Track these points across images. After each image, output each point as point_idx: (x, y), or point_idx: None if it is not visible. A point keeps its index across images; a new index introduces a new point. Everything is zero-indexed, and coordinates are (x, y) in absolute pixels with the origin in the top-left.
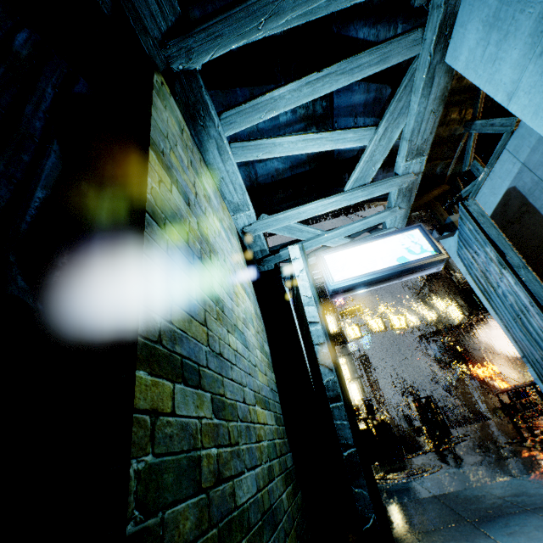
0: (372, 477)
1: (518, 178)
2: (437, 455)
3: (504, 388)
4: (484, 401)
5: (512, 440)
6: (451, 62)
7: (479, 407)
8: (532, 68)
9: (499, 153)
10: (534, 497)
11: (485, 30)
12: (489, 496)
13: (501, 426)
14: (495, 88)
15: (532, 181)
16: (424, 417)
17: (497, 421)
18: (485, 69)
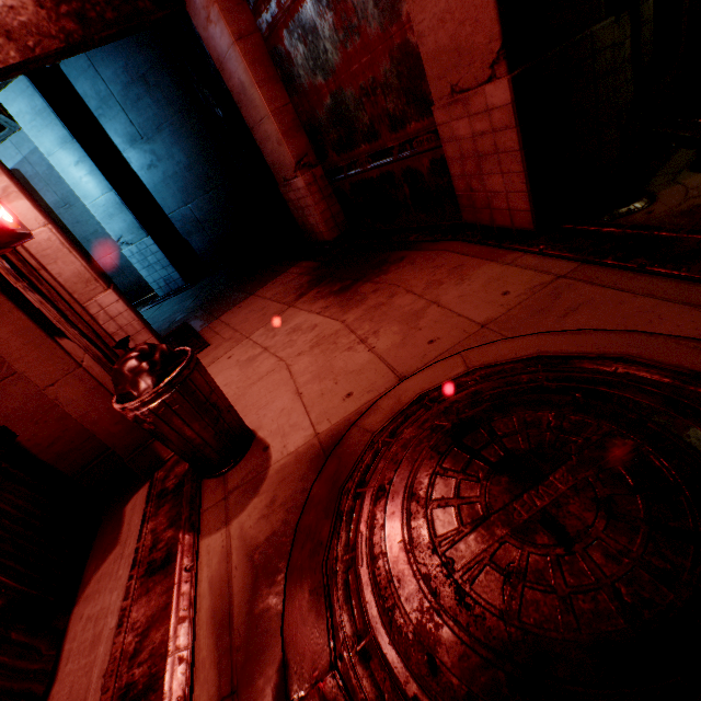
0: None
1: (22, 165)
2: None
3: None
4: None
5: None
6: (4, 103)
7: None
8: (62, 152)
9: (4, 139)
10: None
11: (34, 112)
12: None
13: None
14: (40, 144)
15: (33, 172)
16: None
17: None
18: (34, 130)
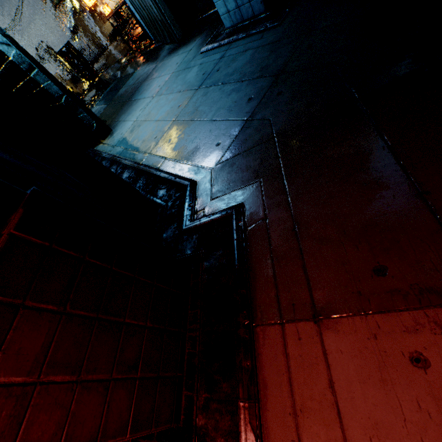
0: (83, 105)
1: None
2: (97, 87)
3: (111, 13)
4: (100, 32)
5: (127, 54)
6: None
7: (100, 39)
8: None
9: None
10: (144, 76)
11: None
12: (130, 87)
13: (118, 47)
14: None
15: None
16: (74, 64)
17: (115, 45)
18: None
